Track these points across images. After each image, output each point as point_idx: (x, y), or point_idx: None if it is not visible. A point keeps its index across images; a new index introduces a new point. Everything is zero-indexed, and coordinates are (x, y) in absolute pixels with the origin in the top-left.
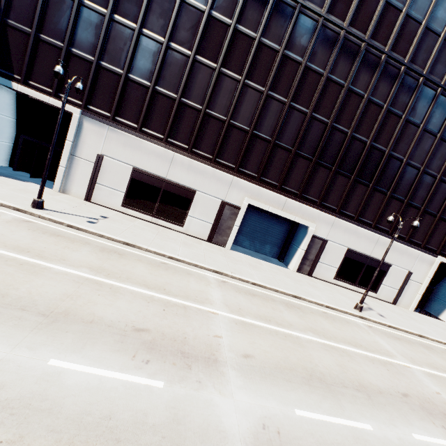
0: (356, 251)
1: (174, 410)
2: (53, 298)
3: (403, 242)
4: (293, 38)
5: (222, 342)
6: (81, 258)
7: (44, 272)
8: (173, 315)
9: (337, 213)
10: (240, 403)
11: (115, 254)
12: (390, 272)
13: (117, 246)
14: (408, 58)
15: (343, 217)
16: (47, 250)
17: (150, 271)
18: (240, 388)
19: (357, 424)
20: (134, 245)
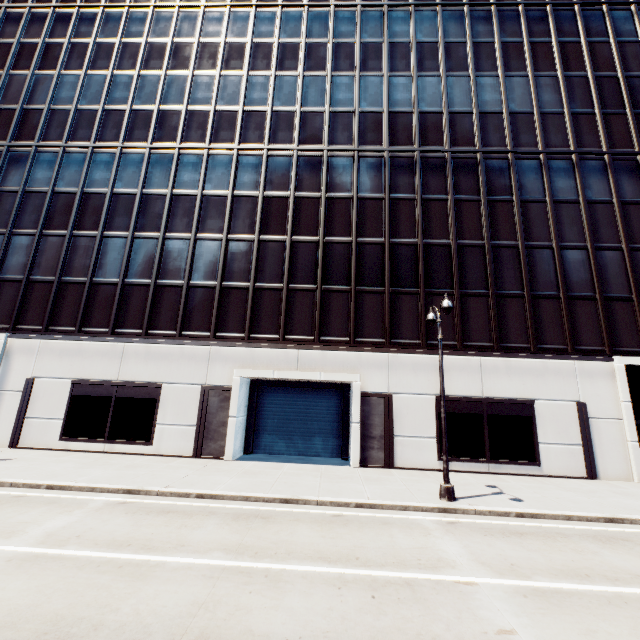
0: (452, 397)
1: None
2: None
3: (529, 355)
4: (240, 178)
5: None
6: None
7: None
8: None
9: (386, 346)
10: None
11: None
12: (541, 414)
13: None
14: (385, 144)
15: (399, 349)
16: None
17: None
18: None
19: None
20: None
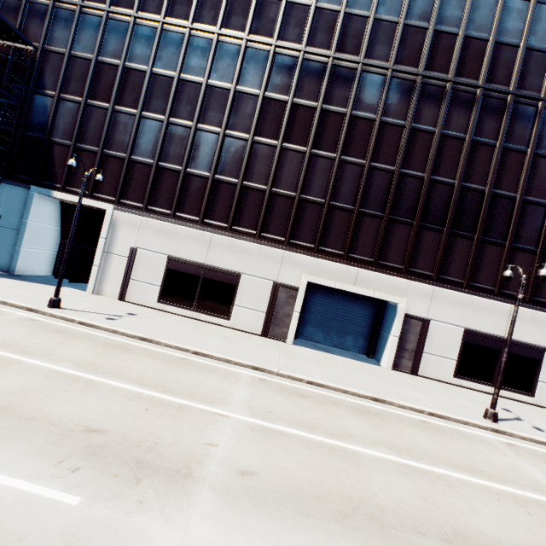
0: (479, 332)
1: (71, 539)
2: (1, 392)
3: None
4: (330, 91)
5: (214, 452)
6: (72, 353)
7: (14, 366)
8: (157, 415)
9: (435, 280)
10: (192, 540)
11: (120, 349)
12: None
13: (129, 341)
14: (482, 79)
15: (445, 285)
16: (35, 345)
17: (156, 367)
18: (208, 517)
19: None
20: (151, 340)
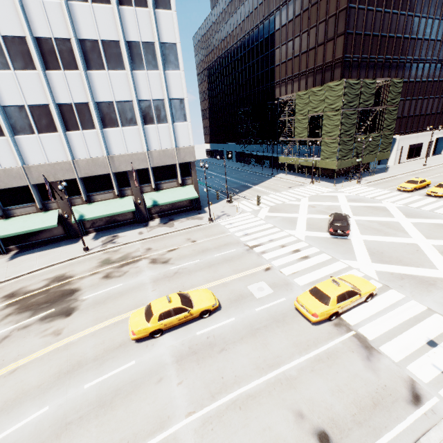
0: None
1: None
2: None
3: None
4: None
5: None
6: None
7: None
8: None
9: None
10: None
11: None
12: None
13: None
14: None
15: None
16: None
17: None
18: None
19: None
20: None
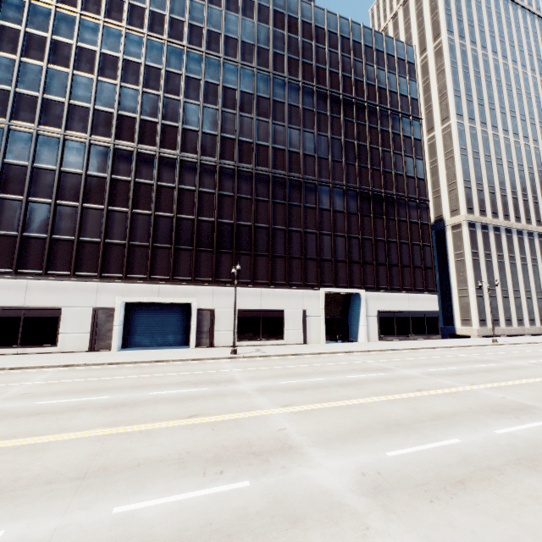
0: (246, 309)
1: None
2: None
3: (285, 287)
4: (116, 166)
5: (7, 393)
6: None
7: None
8: None
9: (213, 283)
10: None
11: None
12: (287, 316)
13: None
14: (217, 158)
15: (220, 284)
16: None
17: None
18: None
19: (97, 397)
20: None
